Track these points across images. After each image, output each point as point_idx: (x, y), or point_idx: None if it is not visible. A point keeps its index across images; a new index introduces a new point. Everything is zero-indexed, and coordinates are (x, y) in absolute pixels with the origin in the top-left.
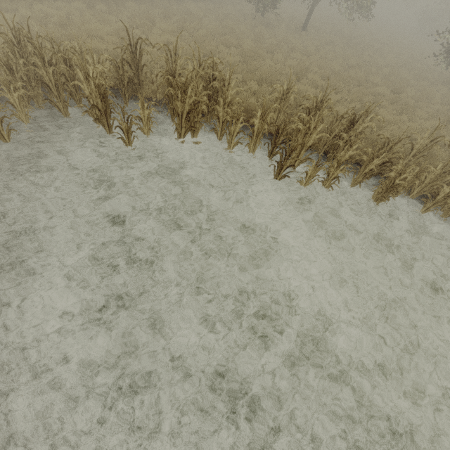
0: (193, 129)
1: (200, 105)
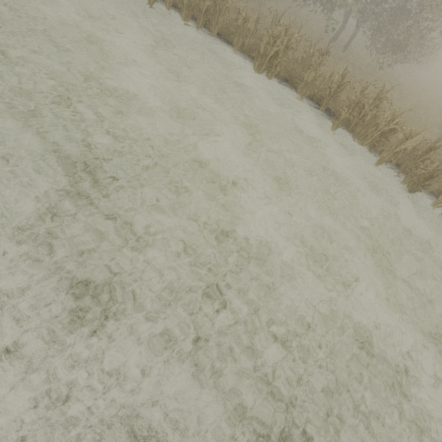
0: None
1: None
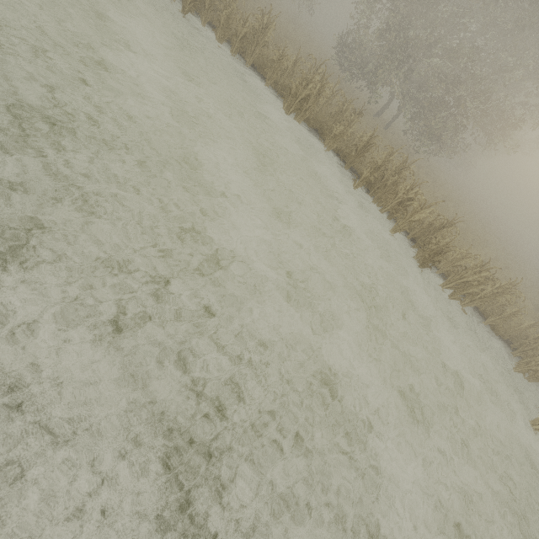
0: None
1: None
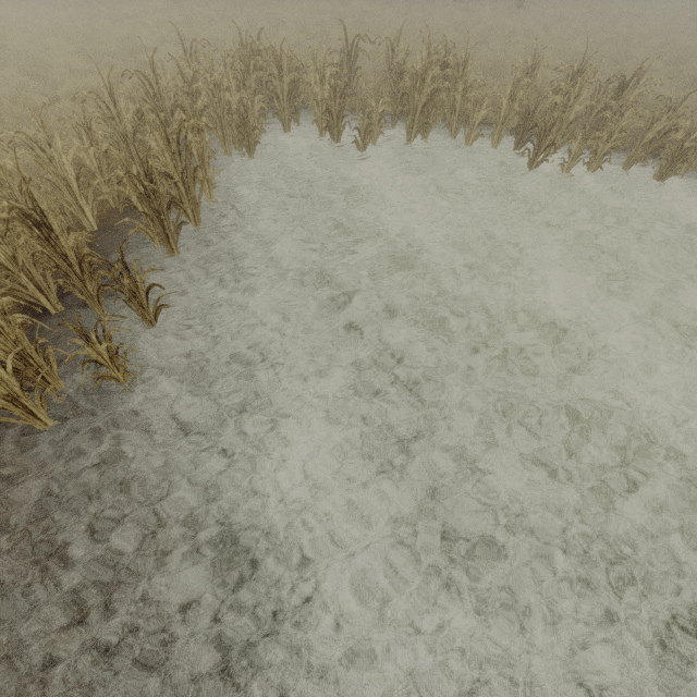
0: (427, 126)
1: (435, 96)
